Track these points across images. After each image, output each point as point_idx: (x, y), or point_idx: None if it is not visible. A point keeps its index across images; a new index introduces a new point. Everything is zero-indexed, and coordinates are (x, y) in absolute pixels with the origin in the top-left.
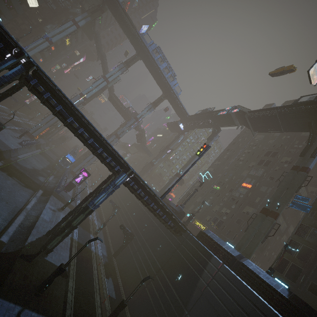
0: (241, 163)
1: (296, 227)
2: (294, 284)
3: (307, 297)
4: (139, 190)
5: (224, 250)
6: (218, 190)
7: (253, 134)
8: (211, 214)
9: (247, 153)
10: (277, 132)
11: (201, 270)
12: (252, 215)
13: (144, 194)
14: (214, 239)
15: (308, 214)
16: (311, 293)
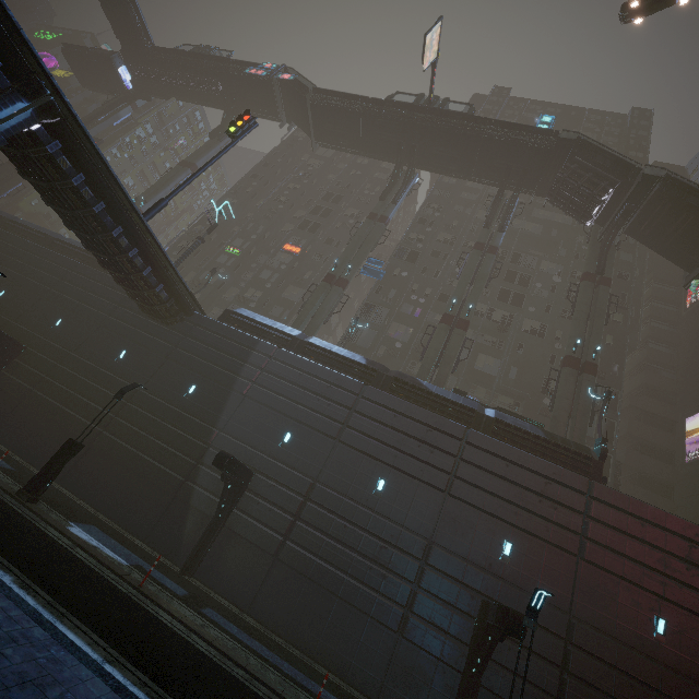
0: (283, 208)
1: (361, 307)
2: None
3: None
4: (78, 178)
5: (277, 331)
6: (236, 256)
7: (314, 148)
8: (223, 303)
9: (294, 190)
10: (343, 163)
11: (239, 367)
12: (300, 300)
13: (93, 196)
14: (257, 320)
15: (375, 290)
16: None
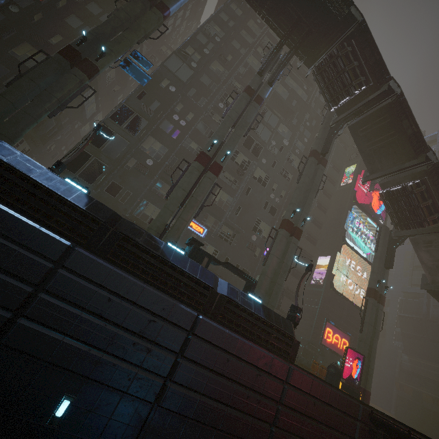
0: None
1: (117, 108)
2: (91, 186)
3: (102, 199)
4: None
5: None
6: None
7: None
8: None
9: None
10: None
11: None
12: None
13: None
14: None
15: (137, 94)
16: (109, 194)
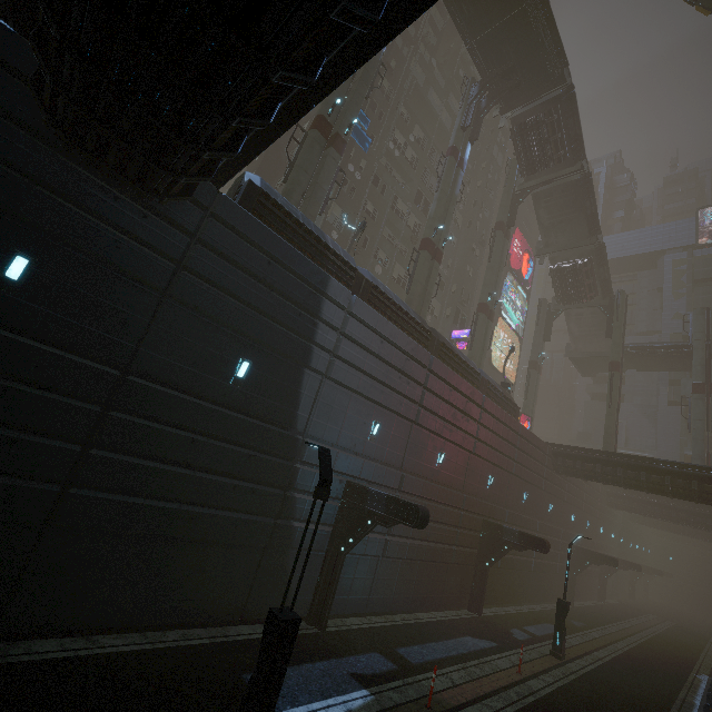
0: None
1: None
2: None
3: None
4: None
5: (334, 256)
6: None
7: None
8: None
9: None
10: None
11: (311, 327)
12: None
13: None
14: (305, 223)
15: None
16: None
